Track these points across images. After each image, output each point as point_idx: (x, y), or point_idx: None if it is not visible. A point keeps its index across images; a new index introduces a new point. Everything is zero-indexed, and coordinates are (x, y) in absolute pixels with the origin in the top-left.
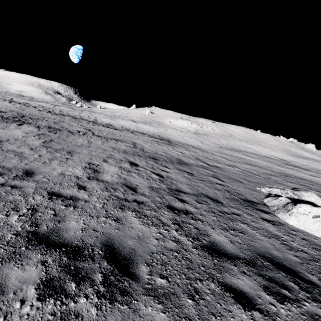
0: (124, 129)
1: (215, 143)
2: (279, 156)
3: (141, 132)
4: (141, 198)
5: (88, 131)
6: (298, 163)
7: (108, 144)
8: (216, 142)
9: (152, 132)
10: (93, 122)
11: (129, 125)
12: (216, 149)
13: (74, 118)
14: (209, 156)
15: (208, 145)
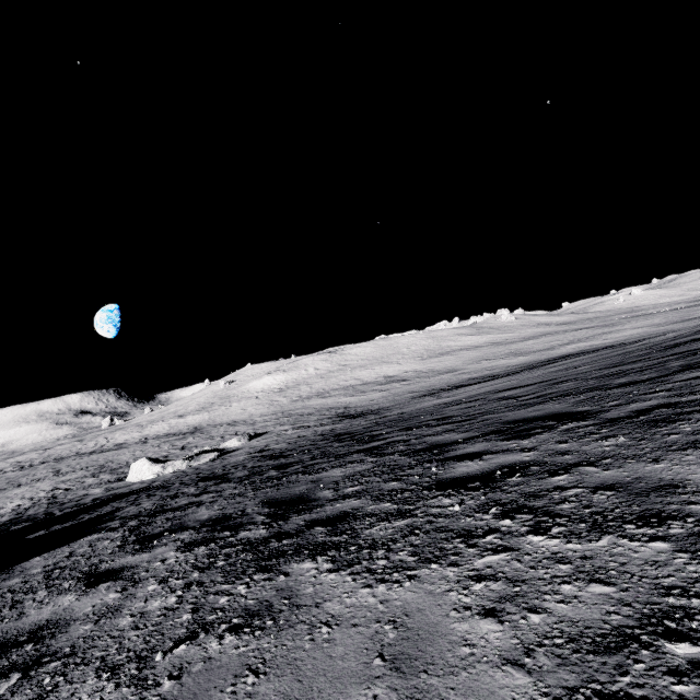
0: (137, 442)
1: (297, 396)
2: (393, 372)
3: (166, 434)
4: (11, 511)
5: (51, 474)
6: (411, 371)
7: (57, 480)
8: (303, 392)
9: (193, 424)
10: (90, 453)
11: (162, 429)
12: (279, 408)
13: (60, 460)
14: (221, 432)
15: (276, 406)
